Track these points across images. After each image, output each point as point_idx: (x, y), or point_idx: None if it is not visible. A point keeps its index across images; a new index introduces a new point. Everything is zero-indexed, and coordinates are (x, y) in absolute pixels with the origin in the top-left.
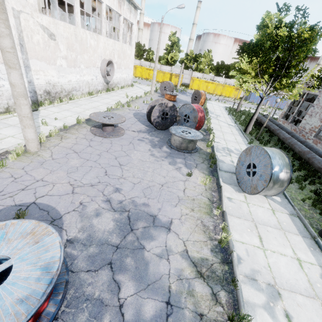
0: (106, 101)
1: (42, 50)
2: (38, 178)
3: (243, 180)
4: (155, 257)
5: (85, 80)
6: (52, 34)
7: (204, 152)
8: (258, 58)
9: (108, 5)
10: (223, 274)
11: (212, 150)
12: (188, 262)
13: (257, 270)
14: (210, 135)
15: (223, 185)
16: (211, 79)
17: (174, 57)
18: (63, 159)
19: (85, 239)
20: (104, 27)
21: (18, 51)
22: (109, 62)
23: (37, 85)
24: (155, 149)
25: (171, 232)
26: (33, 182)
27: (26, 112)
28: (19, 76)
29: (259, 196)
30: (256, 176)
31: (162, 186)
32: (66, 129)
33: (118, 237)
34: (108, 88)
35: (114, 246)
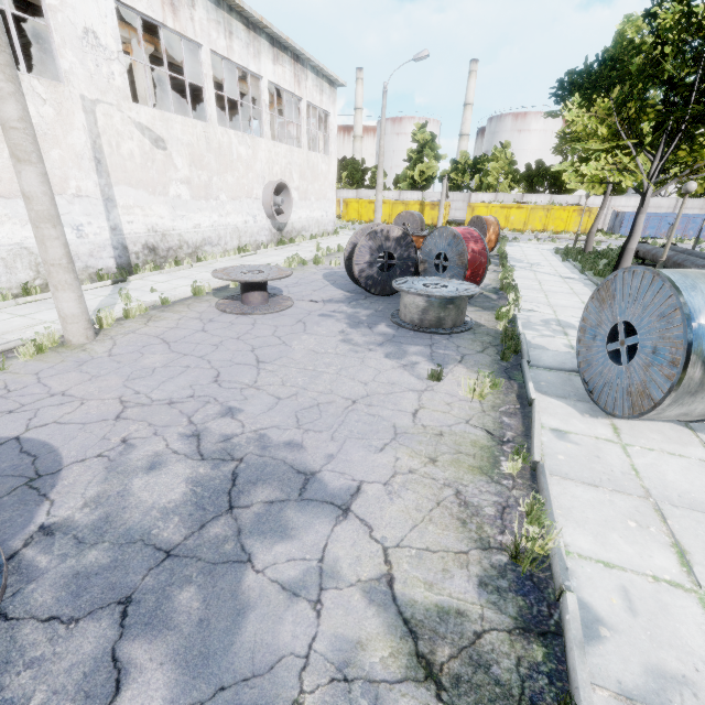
0: (273, 259)
1: (138, 168)
2: (58, 390)
3: (602, 382)
4: (274, 591)
5: (230, 223)
6: (159, 140)
7: (487, 330)
8: (613, 94)
9: (273, 82)
10: (520, 679)
11: (512, 325)
12: (387, 619)
13: (679, 677)
14: (508, 299)
15: (539, 399)
16: (516, 200)
17: (427, 170)
18: (132, 354)
19: (91, 526)
20: (268, 123)
21: (92, 172)
22: (282, 188)
23: (129, 234)
24: (357, 330)
25: (351, 518)
26: (42, 397)
27: (58, 256)
28: (39, 178)
29: (667, 428)
30: (641, 356)
31: (353, 403)
32: (166, 305)
33: (183, 526)
34: (283, 239)
35: (162, 549)
